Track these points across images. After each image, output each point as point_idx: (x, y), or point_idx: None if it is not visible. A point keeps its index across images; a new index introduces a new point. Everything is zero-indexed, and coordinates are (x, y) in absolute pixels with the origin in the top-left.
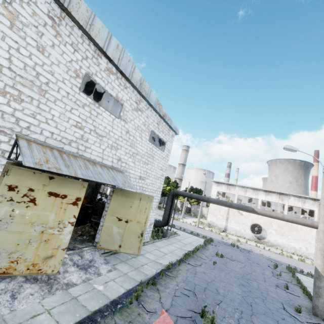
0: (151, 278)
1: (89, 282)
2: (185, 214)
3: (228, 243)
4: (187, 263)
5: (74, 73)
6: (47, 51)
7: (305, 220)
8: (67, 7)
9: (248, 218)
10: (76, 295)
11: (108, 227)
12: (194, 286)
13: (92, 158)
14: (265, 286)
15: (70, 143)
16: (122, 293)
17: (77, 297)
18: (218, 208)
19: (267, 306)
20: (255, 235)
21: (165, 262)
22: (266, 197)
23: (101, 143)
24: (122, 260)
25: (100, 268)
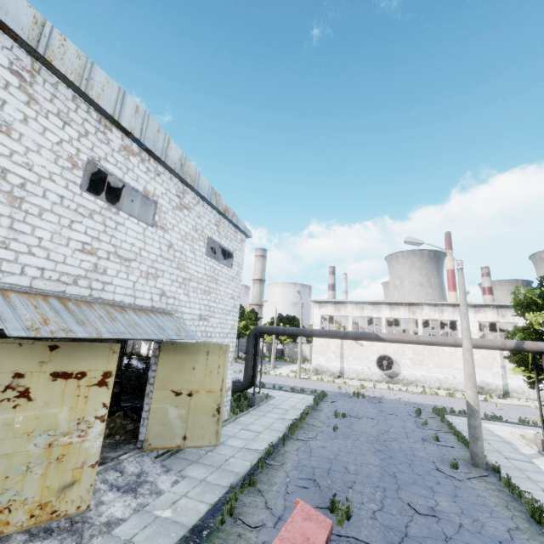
0: (245, 476)
1: (145, 510)
2: (276, 362)
3: (349, 393)
4: (295, 439)
5: (68, 162)
6: (17, 131)
7: (445, 338)
8: (44, 54)
9: (371, 350)
10: (128, 536)
11: (160, 411)
12: (312, 470)
13: (118, 299)
14: (409, 445)
15: (75, 280)
16: (205, 511)
17: (132, 539)
18: (327, 342)
19: (415, 472)
20: (385, 373)
21: (262, 446)
22: (392, 313)
23: (129, 272)
24: (191, 461)
25: (159, 481)
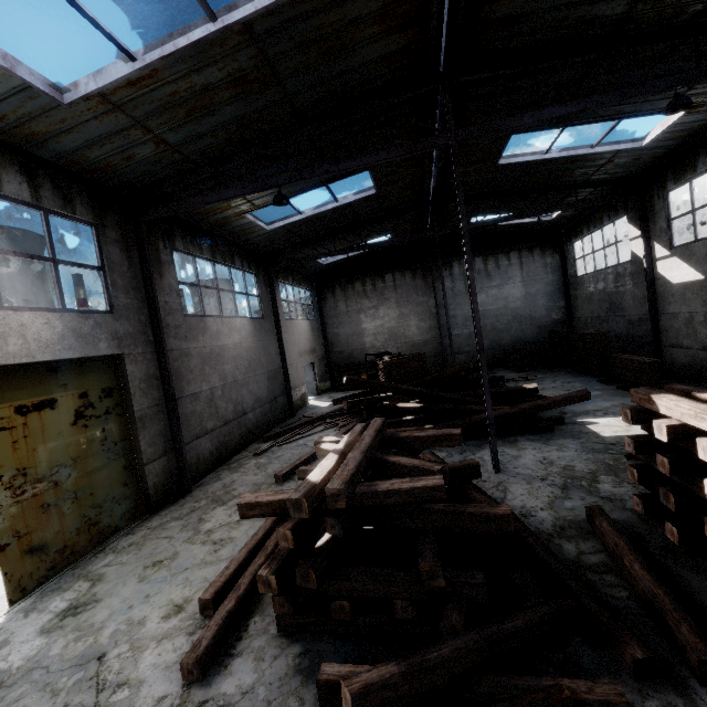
0: None
1: None
2: None
3: None
4: None
5: (601, 244)
6: (589, 246)
7: None
8: None
9: None
10: None
11: None
12: None
13: None
14: None
15: None
16: None
17: None
18: None
19: None
20: None
21: None
22: None
23: None
24: None
25: None
